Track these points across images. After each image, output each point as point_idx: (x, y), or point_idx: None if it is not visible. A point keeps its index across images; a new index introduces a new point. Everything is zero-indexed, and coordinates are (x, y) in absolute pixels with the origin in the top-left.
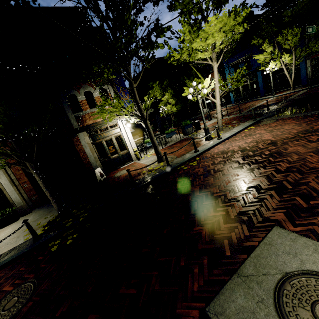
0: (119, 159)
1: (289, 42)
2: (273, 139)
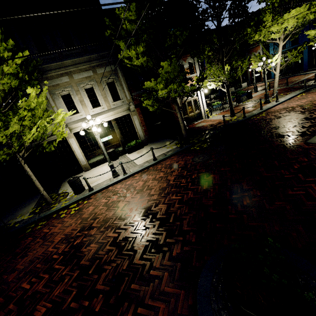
0: (194, 117)
1: None
2: None
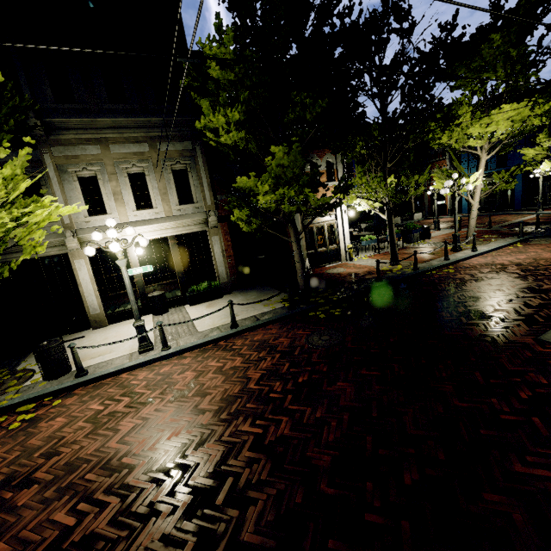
0: (325, 255)
1: None
2: None
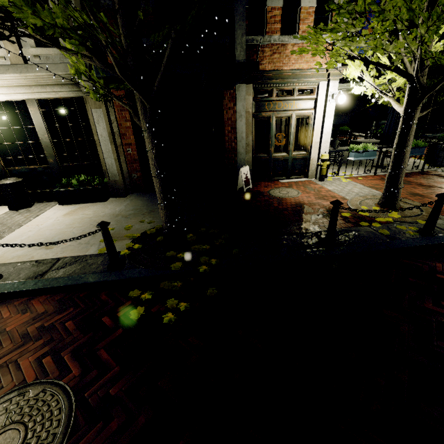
0: (284, 164)
1: None
2: None
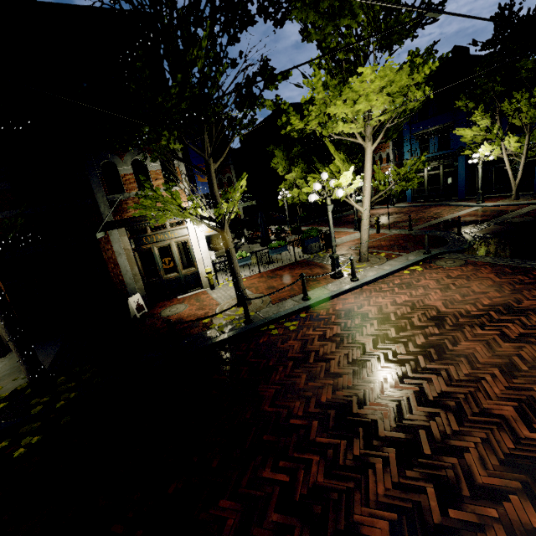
0: (178, 282)
1: (522, 115)
2: (443, 309)
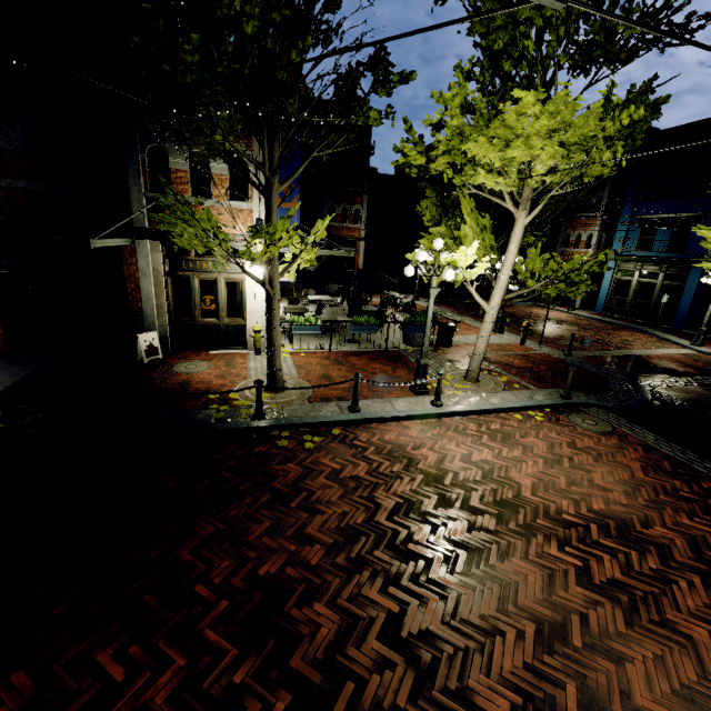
0: (216, 332)
1: None
2: (527, 493)
